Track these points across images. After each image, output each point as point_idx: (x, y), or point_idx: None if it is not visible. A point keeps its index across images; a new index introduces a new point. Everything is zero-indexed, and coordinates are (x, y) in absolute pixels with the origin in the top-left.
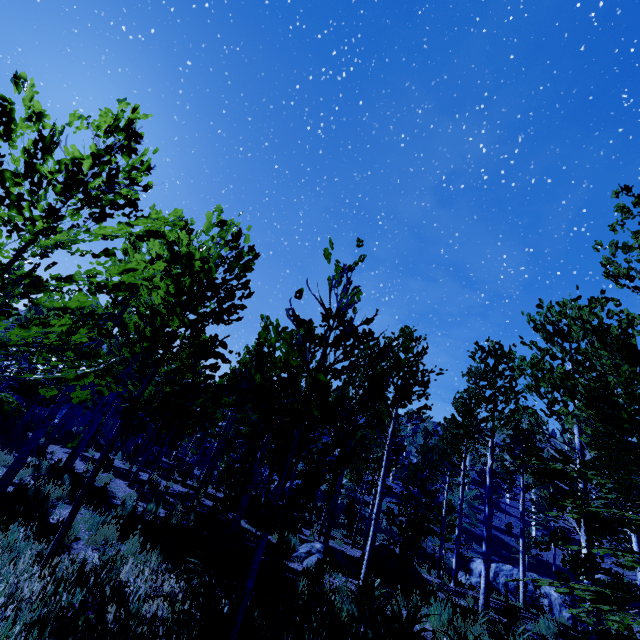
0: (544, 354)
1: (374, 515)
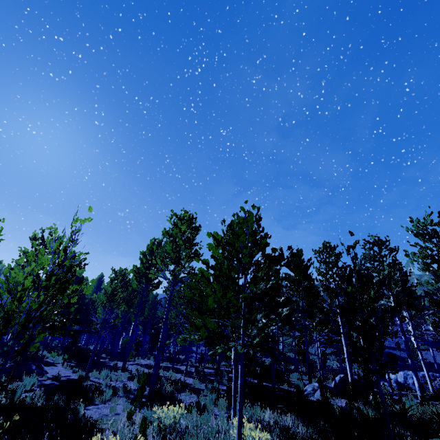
0: (425, 249)
1: (346, 358)
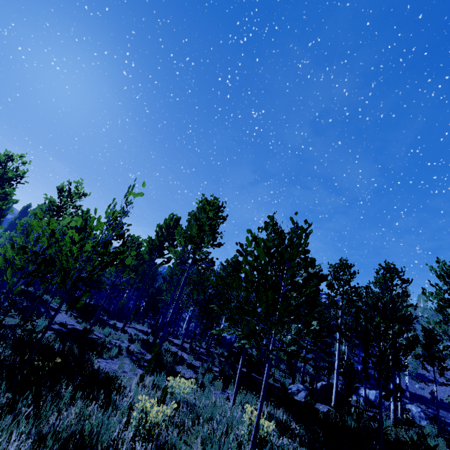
0: (444, 292)
1: (336, 370)
